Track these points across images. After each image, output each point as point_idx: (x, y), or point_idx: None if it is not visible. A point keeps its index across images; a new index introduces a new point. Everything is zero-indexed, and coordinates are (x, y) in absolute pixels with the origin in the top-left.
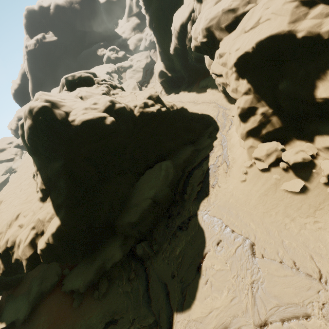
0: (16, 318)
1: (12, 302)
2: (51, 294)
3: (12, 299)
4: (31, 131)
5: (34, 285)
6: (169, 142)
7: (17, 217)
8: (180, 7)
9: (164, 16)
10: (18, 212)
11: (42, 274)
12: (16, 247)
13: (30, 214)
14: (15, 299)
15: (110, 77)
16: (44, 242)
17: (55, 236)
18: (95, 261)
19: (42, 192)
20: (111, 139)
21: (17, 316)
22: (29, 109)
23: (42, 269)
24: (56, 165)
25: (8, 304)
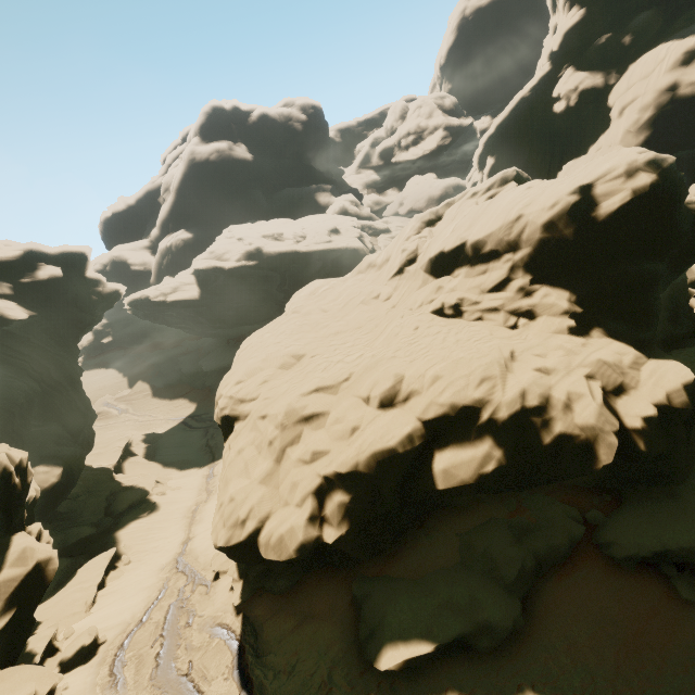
0: (474, 627)
1: (404, 590)
2: (568, 570)
3: (399, 584)
4: (649, 192)
5: (495, 543)
6: (669, 323)
7: (511, 356)
8: (579, 157)
9: (526, 165)
10: (507, 347)
11: (507, 519)
12: (555, 408)
13: (555, 353)
14: (417, 585)
15: (362, 233)
16: (651, 404)
17: (688, 391)
18: (686, 497)
19: (572, 317)
20: (686, 264)
21: (477, 622)
22: (652, 159)
23: (500, 508)
24: (656, 264)
25: (390, 597)
